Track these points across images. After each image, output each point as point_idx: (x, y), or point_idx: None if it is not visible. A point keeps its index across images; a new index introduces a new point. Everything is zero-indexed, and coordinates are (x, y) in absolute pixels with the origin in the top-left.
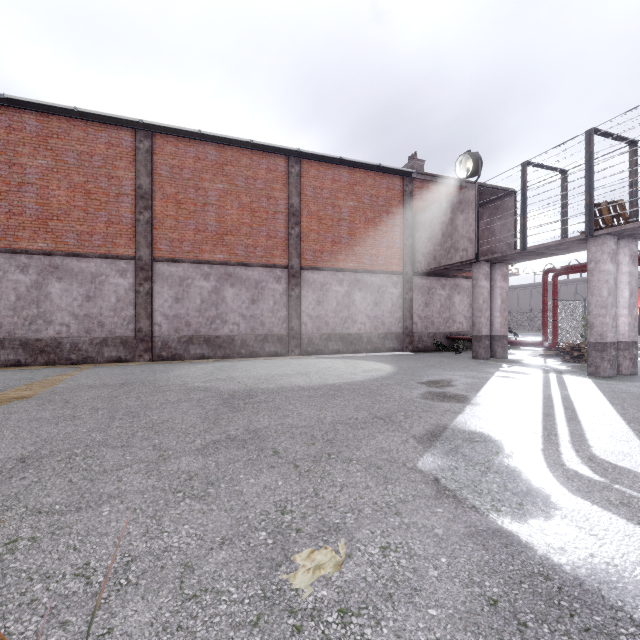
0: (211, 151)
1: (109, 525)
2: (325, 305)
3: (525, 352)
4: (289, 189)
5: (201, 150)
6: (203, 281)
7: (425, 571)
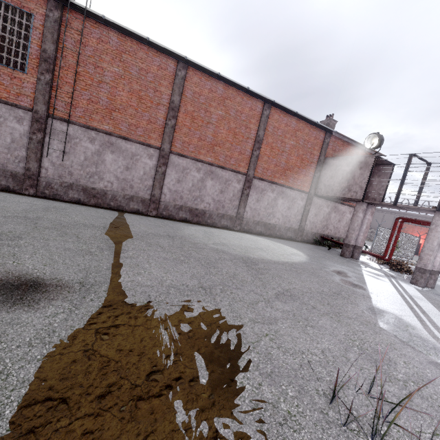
0: (220, 87)
1: (293, 334)
2: (261, 203)
3: (364, 256)
4: (260, 124)
5: (214, 85)
6: (196, 172)
7: (426, 373)
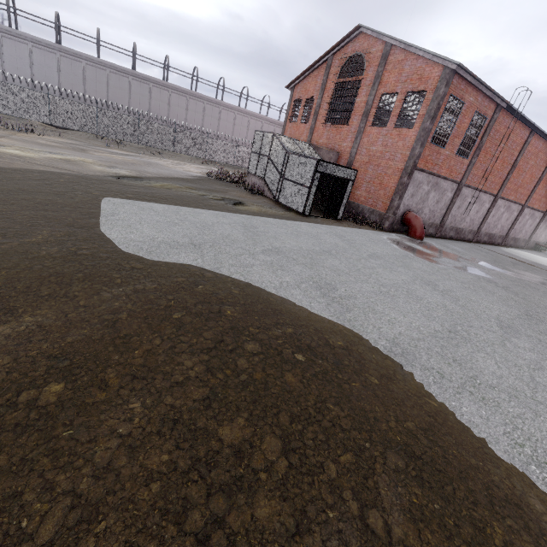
0: (541, 144)
1: None
2: (520, 224)
3: None
4: (546, 167)
5: (539, 143)
6: (502, 208)
7: None
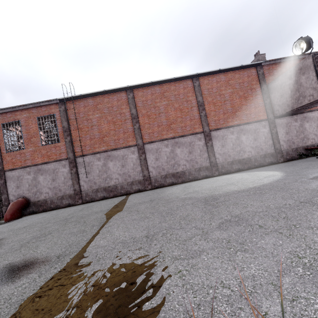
0: (157, 88)
1: (213, 264)
2: (226, 146)
3: None
4: (196, 94)
5: (153, 90)
6: (165, 148)
7: None
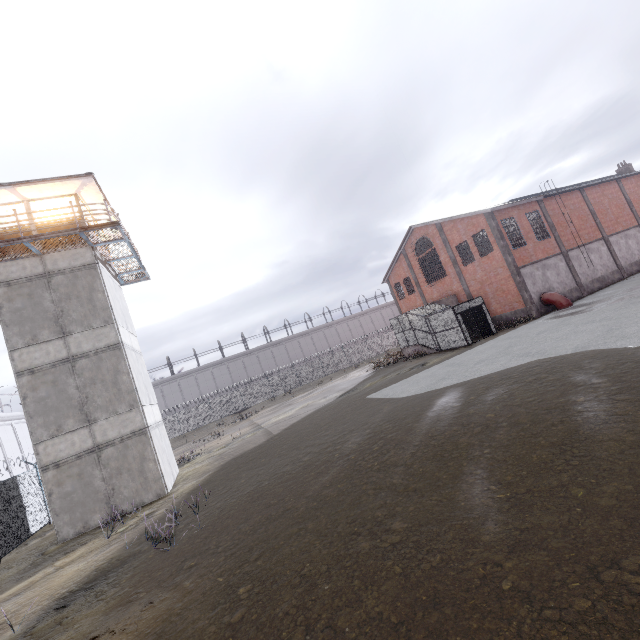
0: (597, 188)
1: None
2: None
3: None
4: (623, 193)
5: (595, 189)
6: (621, 240)
7: None
